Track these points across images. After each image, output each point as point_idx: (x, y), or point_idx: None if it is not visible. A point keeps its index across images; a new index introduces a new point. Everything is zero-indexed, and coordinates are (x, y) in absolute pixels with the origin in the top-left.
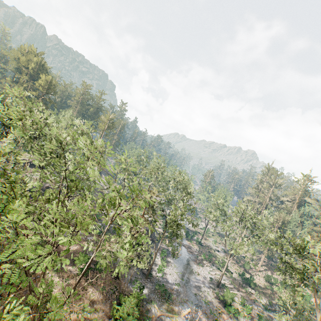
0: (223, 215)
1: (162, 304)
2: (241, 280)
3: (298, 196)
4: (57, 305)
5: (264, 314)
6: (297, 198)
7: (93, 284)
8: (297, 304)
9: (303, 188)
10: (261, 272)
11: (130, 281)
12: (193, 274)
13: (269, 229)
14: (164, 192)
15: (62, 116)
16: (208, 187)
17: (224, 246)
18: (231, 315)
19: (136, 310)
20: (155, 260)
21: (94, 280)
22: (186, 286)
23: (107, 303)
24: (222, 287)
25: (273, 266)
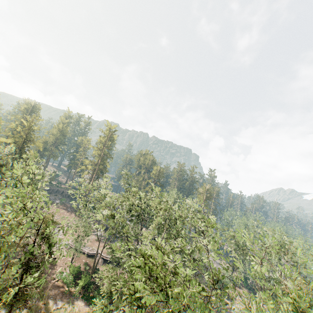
0: None
1: None
2: None
3: None
4: None
5: None
6: None
7: None
8: None
9: None
10: None
11: None
12: None
13: None
14: None
15: (170, 195)
16: None
17: None
18: None
19: None
20: None
21: None
22: None
23: None
24: None
25: None
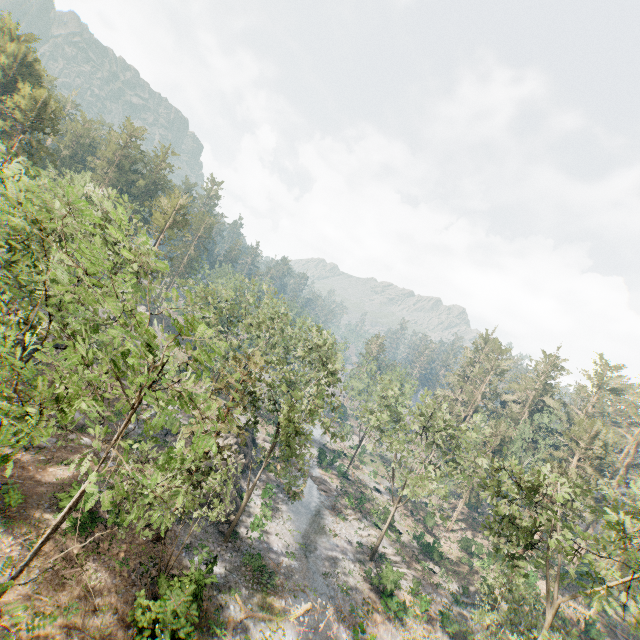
0: (394, 421)
1: (254, 594)
2: (416, 548)
3: (533, 393)
4: (3, 599)
5: (453, 612)
6: (530, 398)
7: (99, 553)
8: (514, 591)
9: (544, 379)
10: (455, 532)
11: (188, 548)
12: (325, 535)
13: (476, 452)
14: (278, 364)
15: (65, 183)
16: (371, 366)
17: (390, 480)
18: (391, 615)
19: (191, 609)
20: (249, 505)
21: (104, 545)
22: (308, 558)
23: (128, 593)
24: (380, 560)
25: (476, 521)
